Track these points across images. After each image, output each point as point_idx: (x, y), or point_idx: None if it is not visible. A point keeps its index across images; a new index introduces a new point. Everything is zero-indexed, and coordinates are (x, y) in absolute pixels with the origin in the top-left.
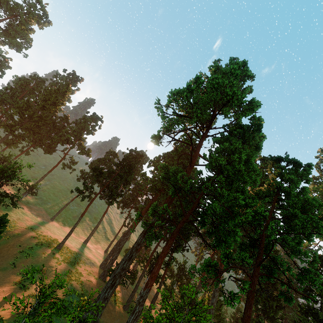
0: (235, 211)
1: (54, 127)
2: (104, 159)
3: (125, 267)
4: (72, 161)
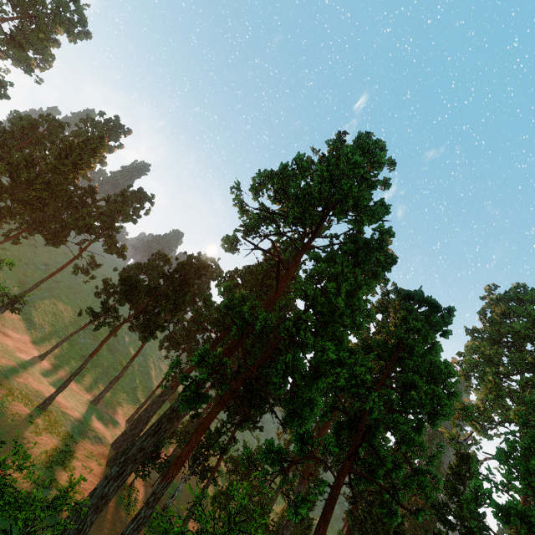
0: (320, 369)
1: (69, 204)
2: (146, 265)
3: (145, 447)
4: (92, 263)
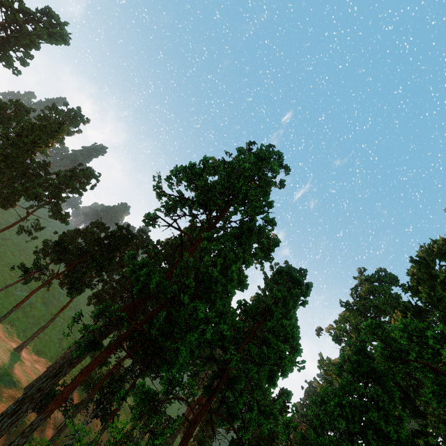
0: (191, 325)
1: (23, 174)
2: (84, 231)
3: (44, 388)
4: (35, 225)
